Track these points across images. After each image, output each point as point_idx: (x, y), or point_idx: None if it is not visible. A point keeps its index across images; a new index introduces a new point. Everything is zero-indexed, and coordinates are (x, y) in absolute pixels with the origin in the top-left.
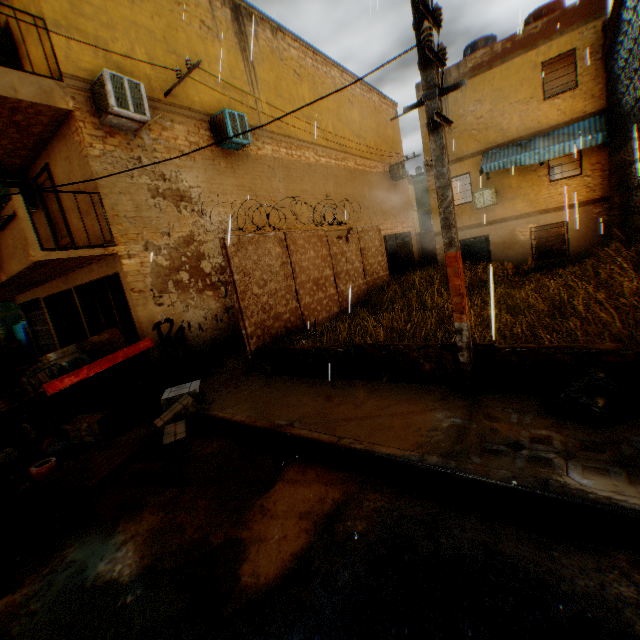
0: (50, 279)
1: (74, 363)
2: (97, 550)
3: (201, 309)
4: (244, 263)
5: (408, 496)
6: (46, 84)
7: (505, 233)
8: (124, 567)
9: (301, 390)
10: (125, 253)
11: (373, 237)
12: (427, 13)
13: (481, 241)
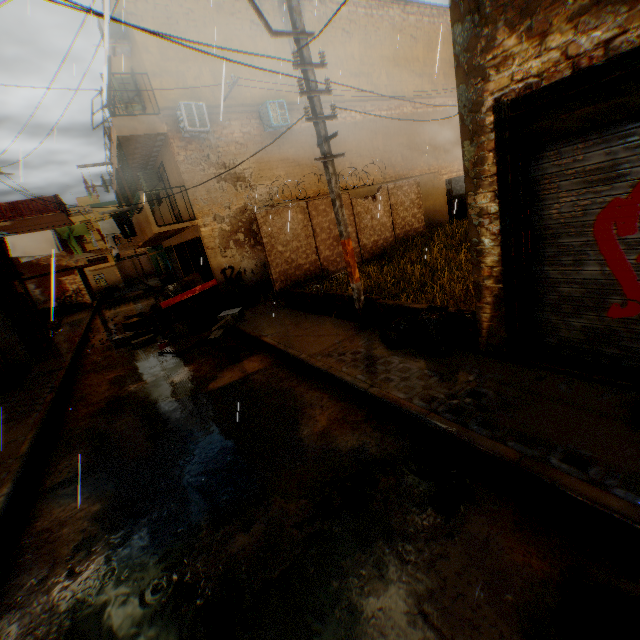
0: (172, 235)
1: (174, 293)
2: (171, 374)
3: (253, 259)
4: (271, 230)
5: (286, 370)
6: (151, 120)
7: None
8: (177, 379)
9: (289, 318)
10: (202, 224)
11: (408, 191)
12: (311, 92)
13: None
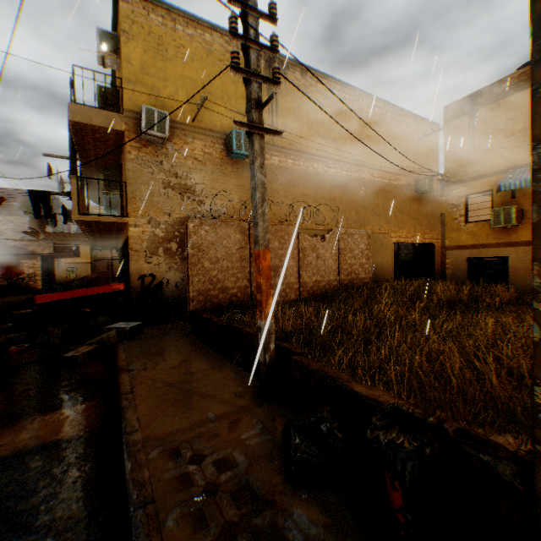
0: (116, 236)
1: (65, 287)
2: None
3: (181, 272)
4: (201, 242)
5: (94, 459)
6: (111, 115)
7: (527, 258)
8: None
9: (183, 350)
10: (133, 223)
11: (359, 240)
12: (247, 40)
13: (497, 262)
